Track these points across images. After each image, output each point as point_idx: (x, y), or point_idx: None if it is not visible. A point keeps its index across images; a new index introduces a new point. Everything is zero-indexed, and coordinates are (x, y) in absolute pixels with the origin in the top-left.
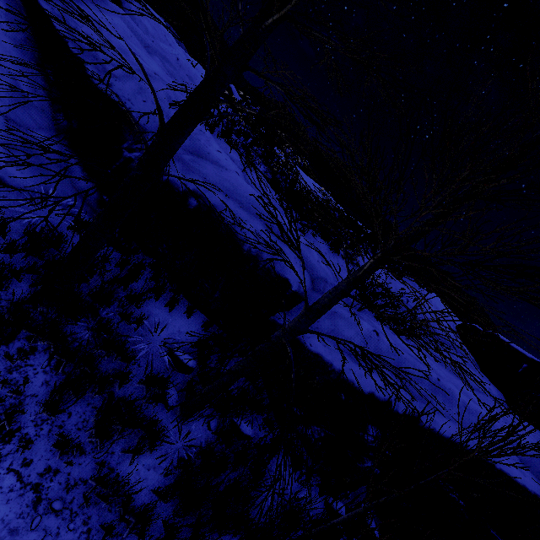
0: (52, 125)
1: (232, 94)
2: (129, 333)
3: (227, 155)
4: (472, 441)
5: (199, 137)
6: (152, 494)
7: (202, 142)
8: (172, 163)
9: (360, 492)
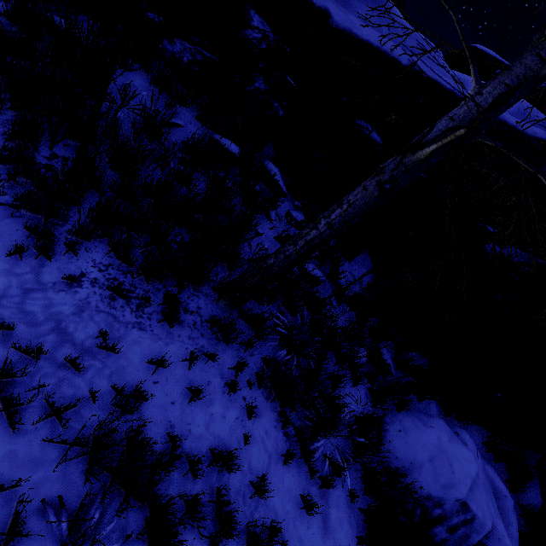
0: None
1: None
2: None
3: None
4: (399, 49)
5: None
6: None
7: None
8: None
9: (268, 156)
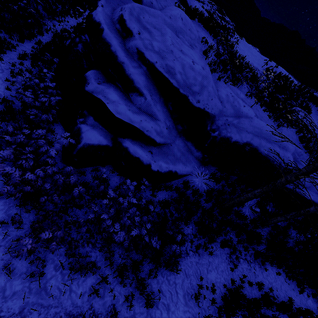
0: (177, 132)
1: (198, 9)
2: (240, 209)
3: (245, 104)
4: None
5: (235, 104)
6: (264, 250)
7: (237, 106)
8: (232, 130)
9: None
